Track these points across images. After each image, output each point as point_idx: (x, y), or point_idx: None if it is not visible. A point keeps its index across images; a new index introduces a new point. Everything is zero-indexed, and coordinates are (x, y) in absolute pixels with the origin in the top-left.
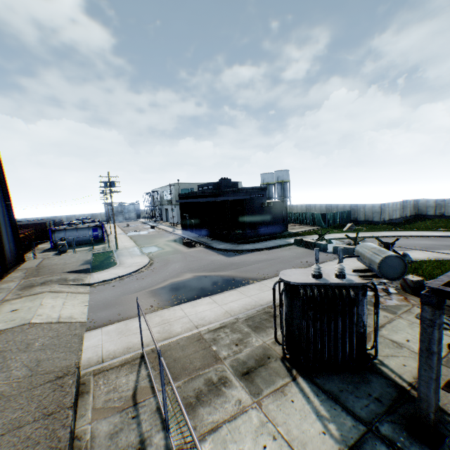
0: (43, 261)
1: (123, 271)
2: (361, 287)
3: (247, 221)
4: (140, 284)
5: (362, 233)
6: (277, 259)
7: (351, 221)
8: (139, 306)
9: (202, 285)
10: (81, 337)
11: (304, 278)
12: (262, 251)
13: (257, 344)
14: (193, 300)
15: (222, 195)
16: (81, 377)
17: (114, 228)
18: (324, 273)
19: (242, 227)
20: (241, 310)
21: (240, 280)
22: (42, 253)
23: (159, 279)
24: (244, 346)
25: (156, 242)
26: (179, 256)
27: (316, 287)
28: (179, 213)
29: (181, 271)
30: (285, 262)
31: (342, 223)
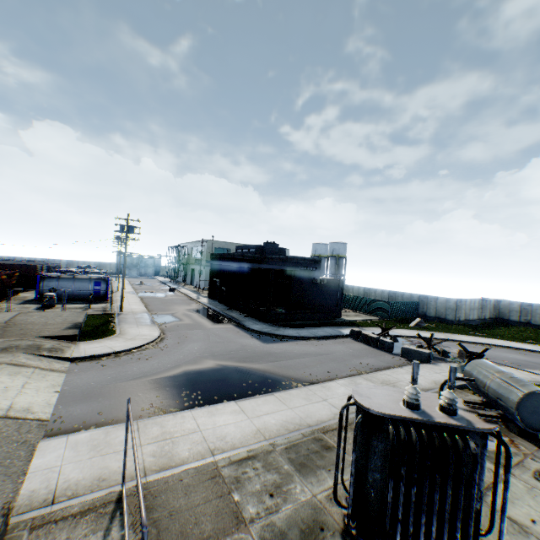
0: (18, 317)
1: (122, 345)
2: (481, 434)
3: (293, 299)
4: (142, 367)
5: (434, 332)
6: (328, 354)
7: (419, 316)
8: (129, 416)
9: (226, 381)
10: (32, 448)
11: (392, 405)
12: (309, 340)
13: (303, 497)
14: (211, 403)
15: (265, 261)
16: (8, 532)
17: (123, 285)
18: (420, 399)
19: (284, 305)
20: (280, 430)
21: (279, 379)
22: (21, 304)
23: (169, 363)
24: (283, 500)
25: (173, 309)
26: (200, 334)
27: (412, 424)
28: (208, 276)
29: (201, 355)
30: (340, 361)
31: (408, 316)
